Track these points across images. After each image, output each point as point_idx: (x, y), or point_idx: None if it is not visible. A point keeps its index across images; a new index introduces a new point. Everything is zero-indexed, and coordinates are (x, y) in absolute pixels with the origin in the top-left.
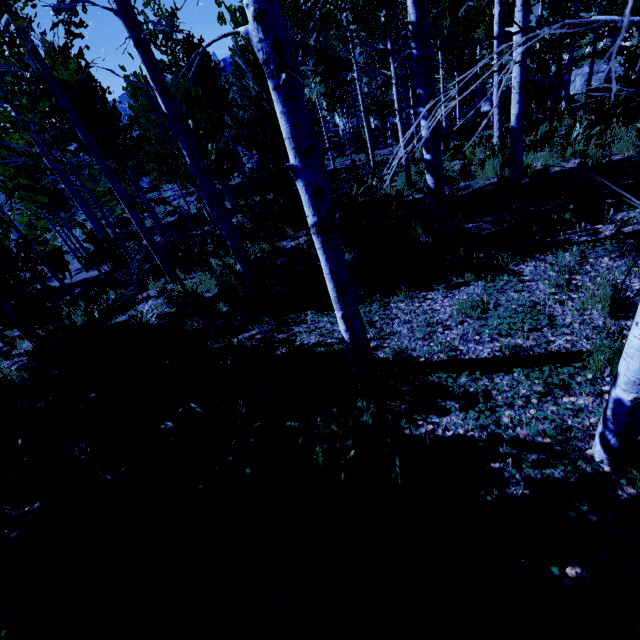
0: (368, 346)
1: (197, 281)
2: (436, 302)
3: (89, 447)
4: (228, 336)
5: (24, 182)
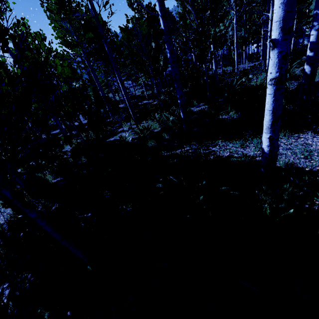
0: (277, 157)
1: (150, 123)
2: (307, 139)
3: (109, 193)
4: (176, 148)
5: (69, 75)
